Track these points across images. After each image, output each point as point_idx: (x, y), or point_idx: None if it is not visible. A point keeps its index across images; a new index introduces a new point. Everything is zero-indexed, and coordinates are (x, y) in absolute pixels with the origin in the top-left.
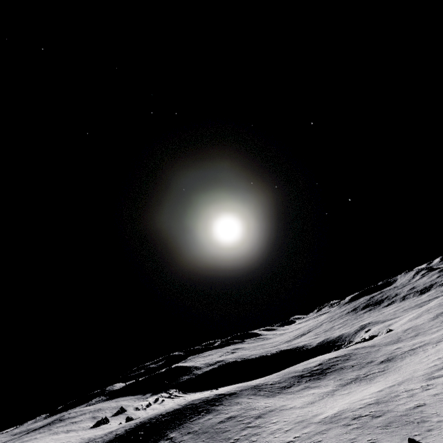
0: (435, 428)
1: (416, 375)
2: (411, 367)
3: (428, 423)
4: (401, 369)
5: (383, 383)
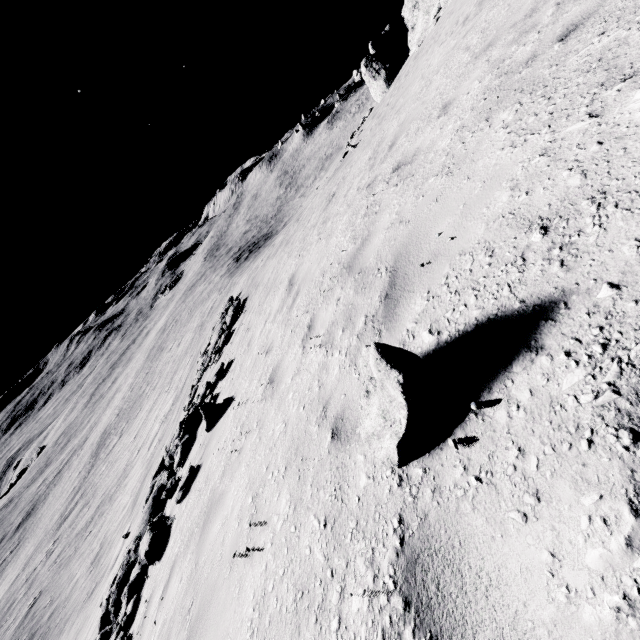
0: (44, 638)
1: (50, 527)
2: (52, 510)
3: (38, 634)
4: (41, 522)
5: (8, 581)
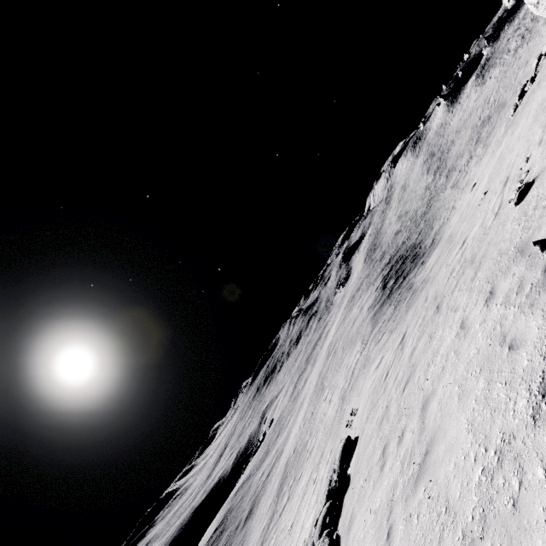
0: None
1: None
2: (255, 533)
3: None
4: (250, 540)
5: None
